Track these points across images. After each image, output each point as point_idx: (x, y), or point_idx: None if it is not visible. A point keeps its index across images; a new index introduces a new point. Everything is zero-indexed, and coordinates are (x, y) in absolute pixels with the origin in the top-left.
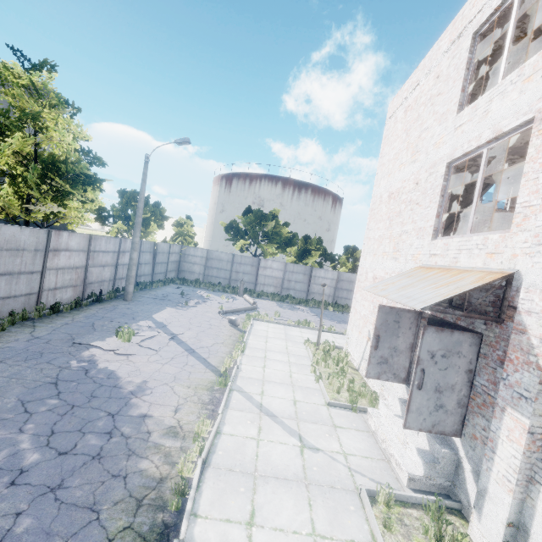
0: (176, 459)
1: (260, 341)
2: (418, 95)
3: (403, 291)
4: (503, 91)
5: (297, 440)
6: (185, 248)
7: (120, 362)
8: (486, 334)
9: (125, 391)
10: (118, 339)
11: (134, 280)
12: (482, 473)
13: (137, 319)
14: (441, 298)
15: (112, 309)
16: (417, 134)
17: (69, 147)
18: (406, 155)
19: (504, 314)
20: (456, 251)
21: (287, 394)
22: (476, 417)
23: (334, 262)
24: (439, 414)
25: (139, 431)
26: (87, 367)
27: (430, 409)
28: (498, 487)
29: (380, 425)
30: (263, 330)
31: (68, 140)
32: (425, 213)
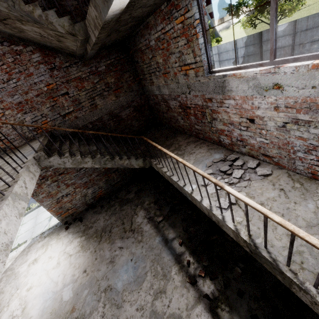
0: None
1: None
2: None
3: None
4: None
5: None
6: None
7: None
8: None
9: None
10: None
11: None
12: None
13: None
14: None
15: None
16: None
17: None
18: None
19: None
20: None
21: None
22: None
23: None
24: None
25: None
26: None
27: None
28: None
29: None
30: None
31: None
32: None
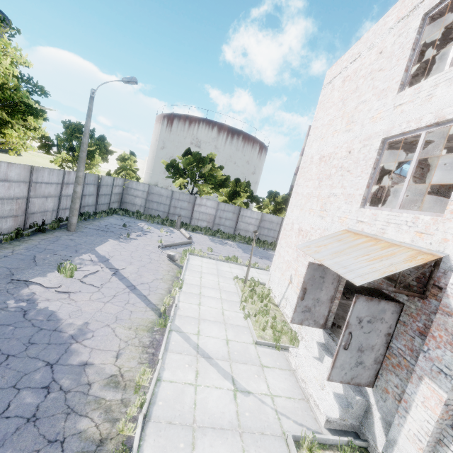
0: (117, 414)
1: (195, 277)
2: (358, 67)
3: (337, 258)
4: (451, 78)
5: (231, 384)
6: (128, 182)
7: (61, 300)
8: (407, 304)
9: (66, 335)
10: (60, 274)
11: (77, 212)
12: (393, 426)
13: (80, 252)
14: (379, 275)
15: (54, 240)
16: (353, 105)
17: (7, 72)
18: (340, 123)
19: (428, 291)
20: (384, 223)
21: (220, 333)
22: (389, 375)
23: (258, 204)
24: (358, 369)
25: (79, 383)
26: (26, 307)
27: (351, 365)
28: (408, 442)
29: (301, 366)
30: (198, 265)
31: (5, 63)
32: (356, 182)
